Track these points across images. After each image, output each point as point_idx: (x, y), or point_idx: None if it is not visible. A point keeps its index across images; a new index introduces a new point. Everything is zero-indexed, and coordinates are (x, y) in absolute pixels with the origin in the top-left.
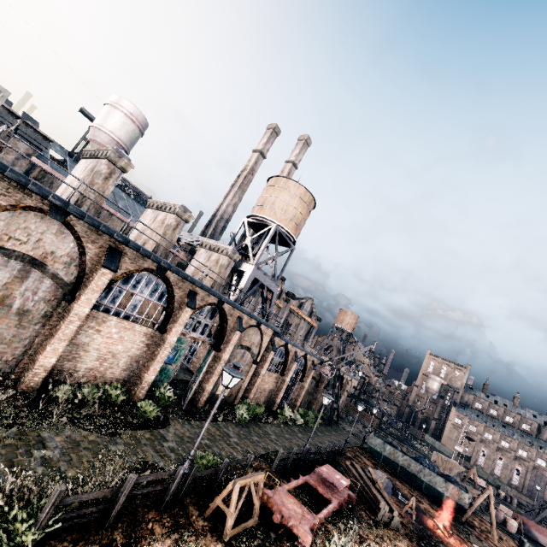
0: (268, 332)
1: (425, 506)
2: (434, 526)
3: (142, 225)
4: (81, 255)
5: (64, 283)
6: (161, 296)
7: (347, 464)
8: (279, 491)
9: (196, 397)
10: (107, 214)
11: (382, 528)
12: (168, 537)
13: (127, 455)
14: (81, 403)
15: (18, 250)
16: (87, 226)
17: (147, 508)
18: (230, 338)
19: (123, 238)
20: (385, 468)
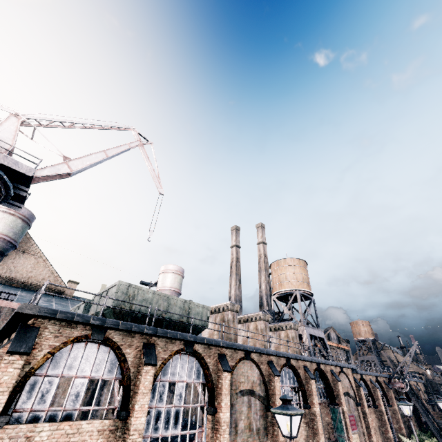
0: (348, 371)
1: None
2: None
3: (241, 337)
4: (262, 375)
5: (263, 398)
6: (293, 380)
7: None
8: None
9: None
10: None
11: None
12: None
13: None
14: None
15: (244, 389)
16: (257, 355)
17: None
18: (337, 390)
19: (273, 352)
20: None
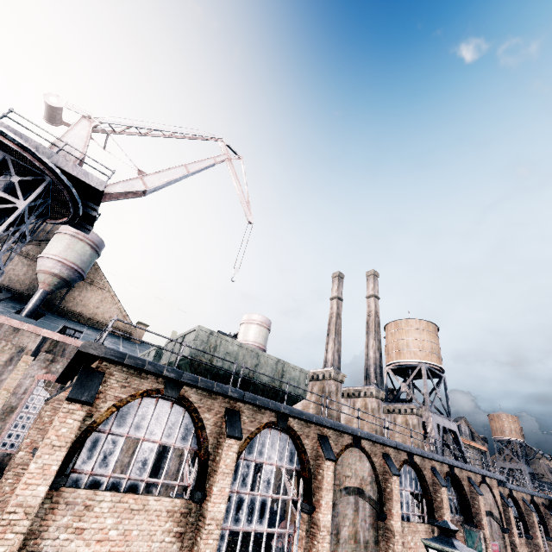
0: (493, 483)
1: None
2: None
3: (343, 415)
4: (374, 471)
5: (375, 502)
6: (415, 483)
7: None
8: None
9: None
10: None
11: None
12: None
13: None
14: None
15: (350, 486)
16: (369, 443)
17: None
18: (476, 506)
19: (392, 442)
20: None
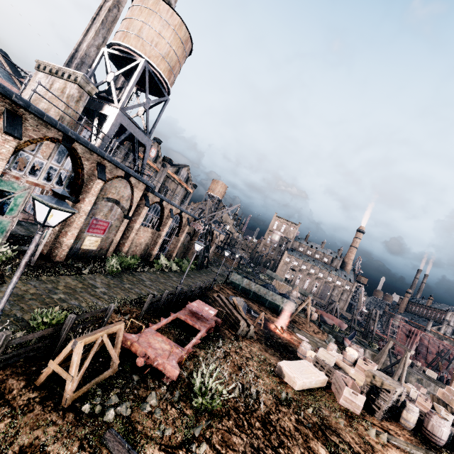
0: (140, 186)
1: (268, 316)
2: (275, 328)
3: None
4: None
5: None
6: None
7: (214, 296)
8: (147, 333)
9: (52, 252)
10: None
11: (241, 340)
12: None
13: None
14: None
15: None
16: None
17: None
18: (89, 187)
19: None
20: (242, 295)
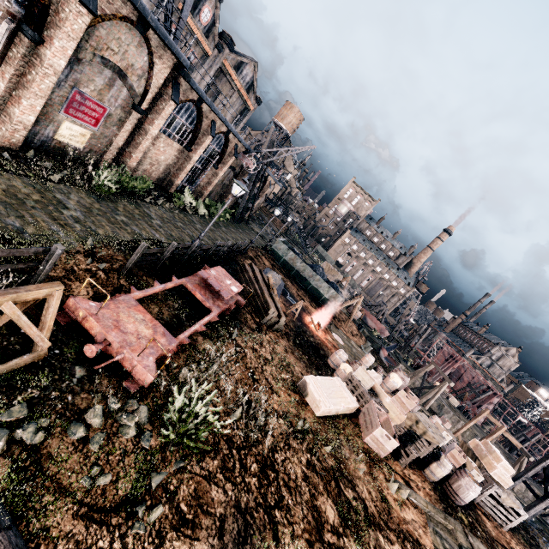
0: (166, 56)
1: (306, 304)
2: (310, 322)
3: None
4: None
5: None
6: None
7: (245, 265)
8: (119, 304)
9: None
10: None
11: (264, 332)
12: None
13: None
14: None
15: None
16: None
17: None
18: (62, 16)
19: None
20: (281, 270)
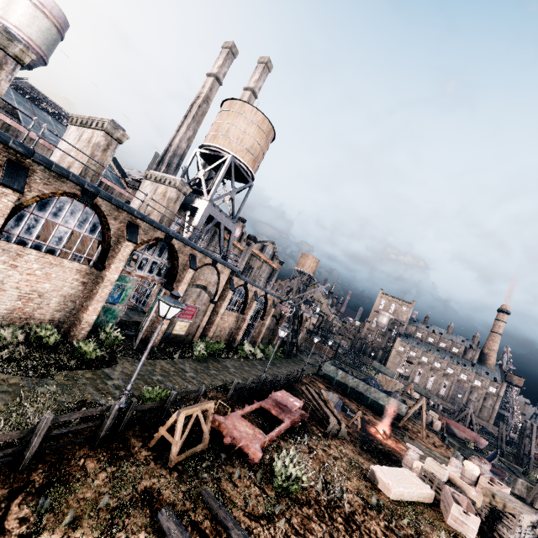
0: (226, 271)
1: (369, 417)
2: (376, 432)
3: (65, 145)
4: None
5: None
6: (93, 228)
7: (302, 389)
8: (232, 417)
9: (149, 336)
10: (26, 138)
11: (330, 439)
12: (103, 470)
13: (60, 395)
14: (2, 347)
15: None
16: None
17: (79, 446)
18: (182, 276)
19: (24, 148)
20: (336, 390)
